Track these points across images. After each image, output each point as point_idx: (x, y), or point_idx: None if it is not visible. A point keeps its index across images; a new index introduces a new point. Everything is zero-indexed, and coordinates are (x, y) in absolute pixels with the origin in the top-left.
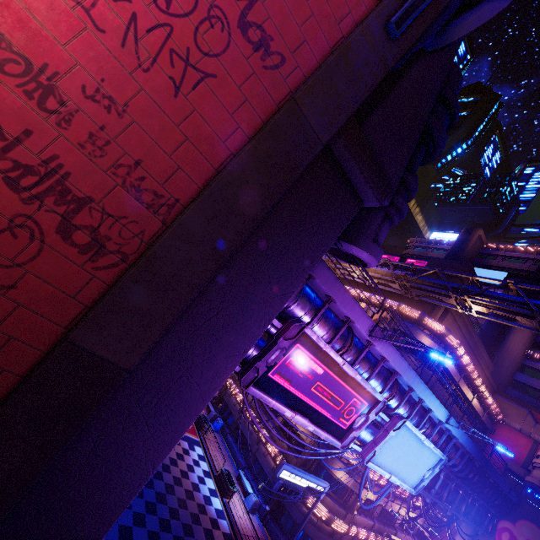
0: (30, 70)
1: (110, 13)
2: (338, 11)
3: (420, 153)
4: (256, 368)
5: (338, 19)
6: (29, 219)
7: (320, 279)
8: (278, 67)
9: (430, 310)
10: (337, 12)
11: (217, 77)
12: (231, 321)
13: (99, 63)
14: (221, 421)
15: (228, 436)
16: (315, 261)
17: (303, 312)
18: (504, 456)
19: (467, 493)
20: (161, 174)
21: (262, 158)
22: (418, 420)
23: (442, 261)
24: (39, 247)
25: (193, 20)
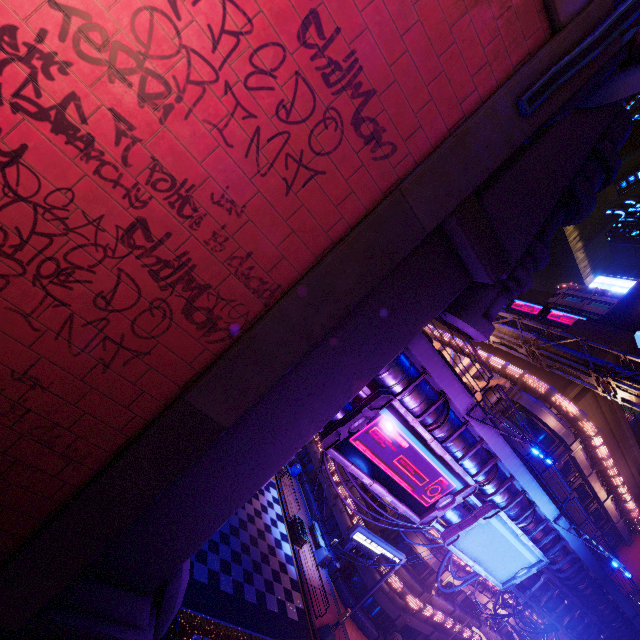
0: (174, 185)
1: (239, 130)
2: (462, 90)
3: (559, 216)
4: (338, 432)
5: (461, 99)
6: (164, 302)
7: (416, 351)
8: (387, 157)
9: (565, 385)
10: (461, 91)
11: (326, 173)
12: (317, 390)
13: (226, 174)
14: (299, 467)
15: (305, 484)
16: (410, 338)
17: (394, 382)
18: (639, 574)
19: (575, 605)
20: (268, 263)
21: (362, 249)
22: (517, 512)
23: (593, 325)
24: (168, 324)
25: (309, 124)
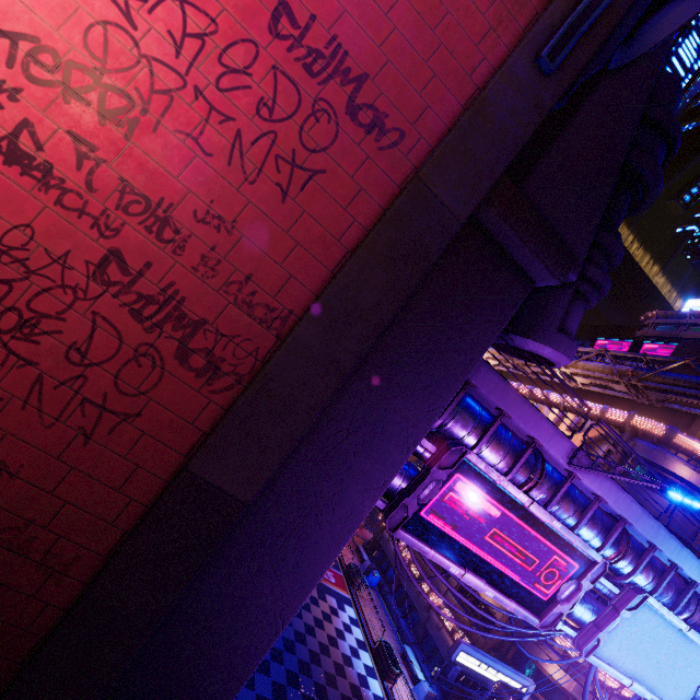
0: (150, 207)
1: (217, 136)
2: (468, 61)
3: (622, 201)
4: (405, 505)
5: (469, 71)
6: (151, 347)
7: (484, 387)
8: (396, 145)
9: (687, 423)
10: (467, 63)
11: (326, 172)
12: (365, 446)
13: (208, 186)
14: (378, 574)
15: (387, 596)
16: (471, 366)
17: (464, 432)
18: None
19: None
20: (273, 285)
21: (384, 251)
22: (673, 598)
23: None
24: (160, 374)
25: (297, 120)
